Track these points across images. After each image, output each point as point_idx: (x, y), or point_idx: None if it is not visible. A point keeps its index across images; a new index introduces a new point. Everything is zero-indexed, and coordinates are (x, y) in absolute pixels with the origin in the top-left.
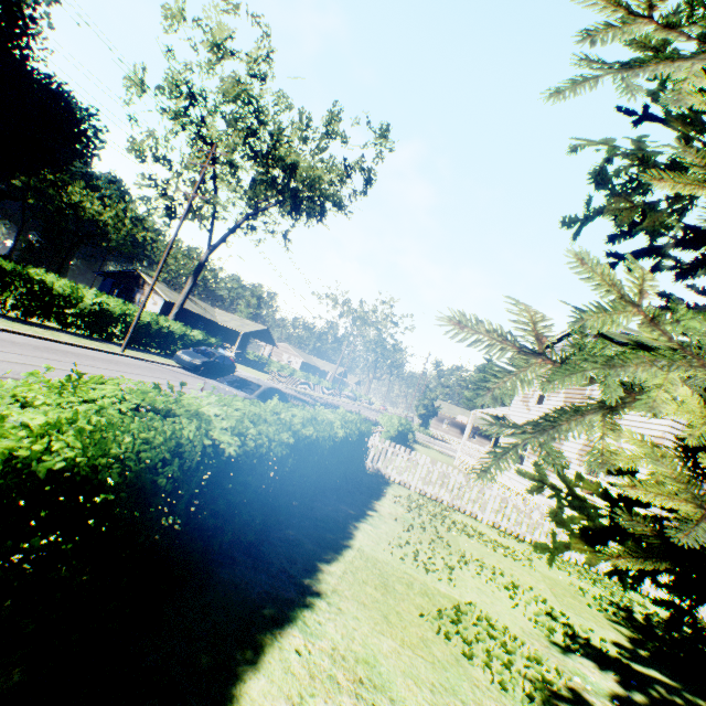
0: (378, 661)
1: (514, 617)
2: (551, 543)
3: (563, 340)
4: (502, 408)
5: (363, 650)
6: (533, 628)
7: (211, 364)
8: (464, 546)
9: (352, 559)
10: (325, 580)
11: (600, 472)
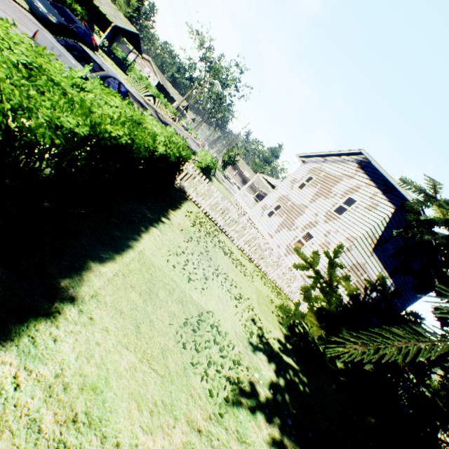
0: (109, 384)
1: (234, 322)
2: (264, 265)
3: (338, 156)
4: (277, 181)
5: (96, 372)
6: (242, 331)
7: (68, 30)
8: (220, 261)
9: (129, 262)
10: (90, 283)
11: (310, 240)
